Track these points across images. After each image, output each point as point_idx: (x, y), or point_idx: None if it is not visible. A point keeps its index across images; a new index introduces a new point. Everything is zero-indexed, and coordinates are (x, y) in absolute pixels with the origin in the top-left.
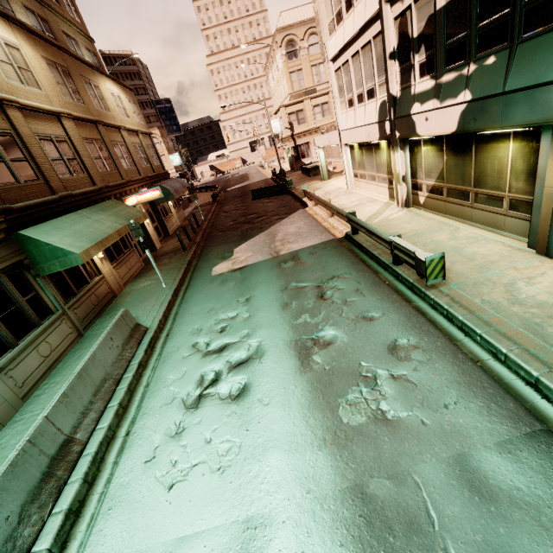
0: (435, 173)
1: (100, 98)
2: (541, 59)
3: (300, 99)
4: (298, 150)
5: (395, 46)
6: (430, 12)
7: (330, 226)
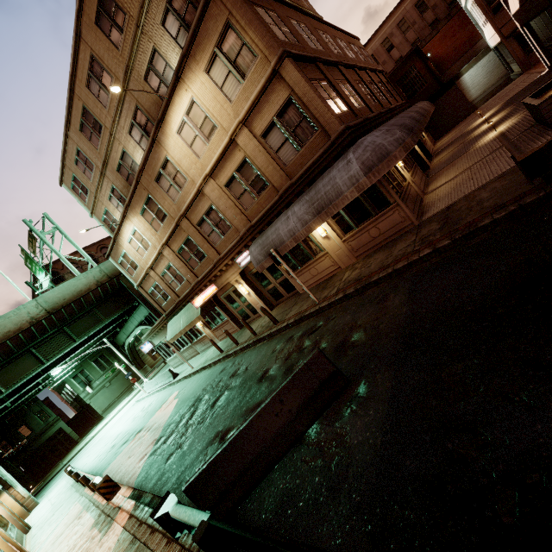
0: None
1: (174, 175)
2: None
3: None
4: None
5: None
6: None
7: None
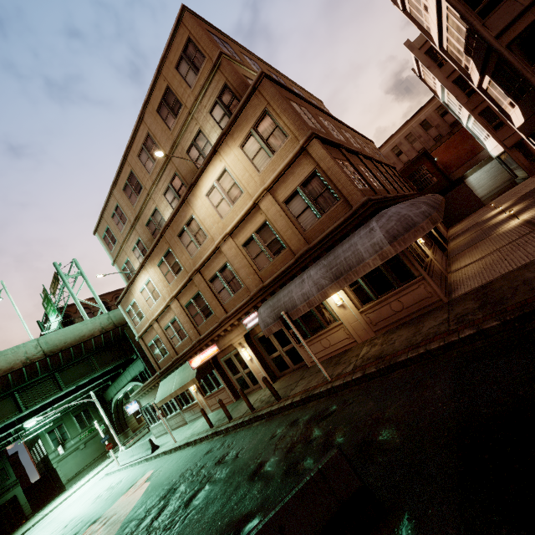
0: None
1: (196, 232)
2: None
3: None
4: None
5: None
6: None
7: None
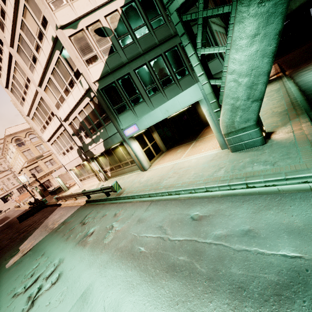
0: (108, 164)
1: None
2: (112, 128)
3: (34, 161)
4: (43, 185)
5: (72, 132)
6: (79, 122)
7: (77, 204)
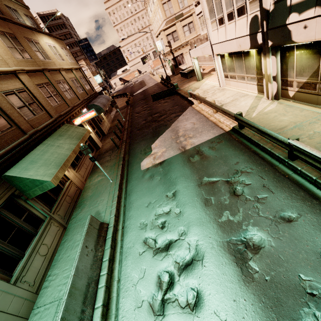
0: (308, 72)
1: (42, 51)
2: None
3: (173, 23)
4: (176, 60)
5: None
6: None
7: (217, 121)
